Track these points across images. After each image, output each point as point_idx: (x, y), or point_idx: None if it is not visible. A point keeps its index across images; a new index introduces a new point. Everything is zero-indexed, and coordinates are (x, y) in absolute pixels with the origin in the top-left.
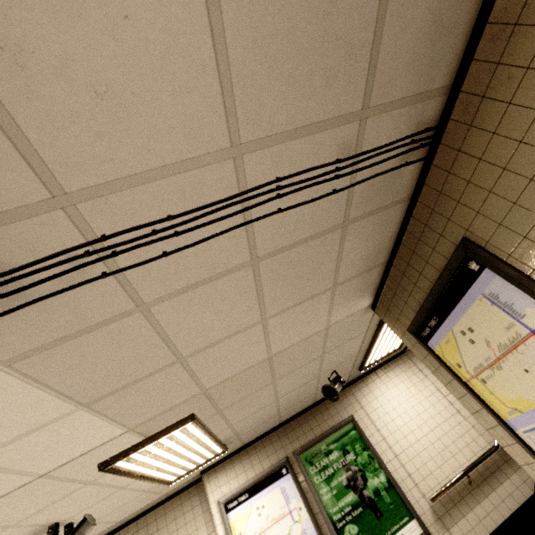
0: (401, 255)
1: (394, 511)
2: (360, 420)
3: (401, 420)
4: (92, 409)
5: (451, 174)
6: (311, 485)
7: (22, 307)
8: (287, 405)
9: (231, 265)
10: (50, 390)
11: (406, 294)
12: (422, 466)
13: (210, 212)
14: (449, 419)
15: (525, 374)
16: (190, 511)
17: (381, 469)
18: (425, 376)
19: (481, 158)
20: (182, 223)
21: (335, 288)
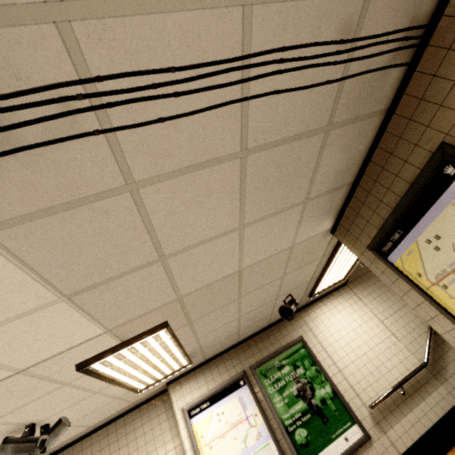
0: (369, 173)
1: (338, 417)
2: (309, 340)
3: (344, 340)
4: (73, 302)
5: (437, 76)
6: (265, 394)
7: (5, 153)
8: (246, 324)
9: (222, 153)
10: (32, 273)
11: (370, 212)
12: (362, 379)
13: (212, 73)
14: (385, 340)
15: None
16: (156, 417)
17: (327, 381)
18: (364, 304)
19: None
20: (183, 80)
21: (306, 203)
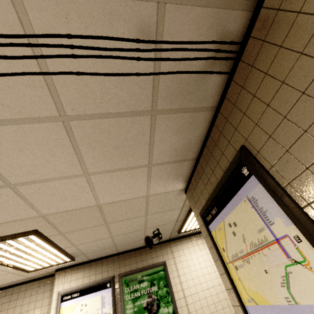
0: (204, 155)
1: None
2: (169, 266)
3: (196, 273)
4: None
5: (244, 88)
6: (122, 300)
7: None
8: (121, 242)
9: (39, 114)
10: None
11: (203, 186)
12: (200, 309)
13: None
14: None
15: (265, 273)
16: (42, 293)
17: (172, 303)
18: None
19: (266, 72)
20: None
21: (151, 167)
